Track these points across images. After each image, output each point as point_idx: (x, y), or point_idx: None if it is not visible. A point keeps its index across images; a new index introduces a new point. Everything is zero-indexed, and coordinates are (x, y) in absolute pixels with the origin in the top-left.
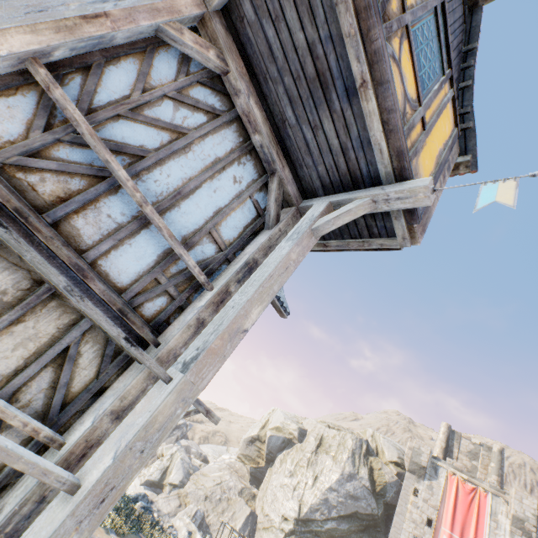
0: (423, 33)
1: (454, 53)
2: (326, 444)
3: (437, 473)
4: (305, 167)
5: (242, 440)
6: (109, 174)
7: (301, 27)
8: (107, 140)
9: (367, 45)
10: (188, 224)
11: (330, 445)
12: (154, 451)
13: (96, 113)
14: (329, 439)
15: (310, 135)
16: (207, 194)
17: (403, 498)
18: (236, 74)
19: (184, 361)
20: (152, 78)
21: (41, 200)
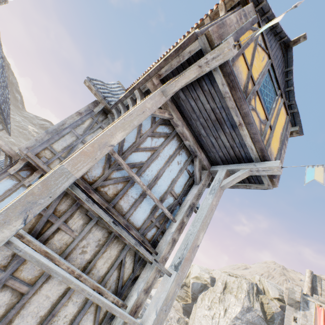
0: (264, 85)
1: (280, 76)
2: (229, 287)
3: (308, 306)
4: (212, 152)
5: None
6: (131, 178)
7: (208, 102)
8: (128, 164)
9: (240, 110)
10: (161, 190)
11: (232, 287)
12: (169, 310)
13: (124, 154)
14: (230, 283)
15: (214, 140)
16: (167, 174)
17: (286, 324)
18: (177, 119)
19: (174, 264)
20: (142, 130)
21: (109, 197)
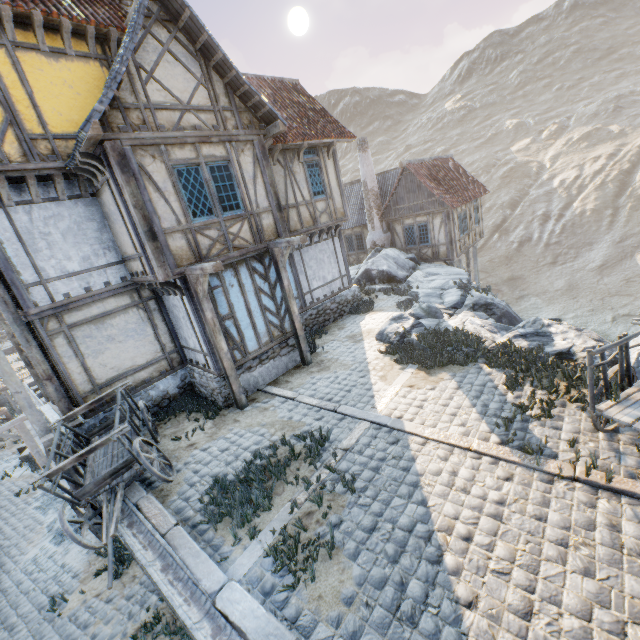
0: None
1: None
2: None
3: None
4: None
5: None
6: None
7: None
8: None
9: None
10: None
11: None
12: None
13: None
14: None
15: None
16: None
17: None
18: None
19: None
20: None
21: None
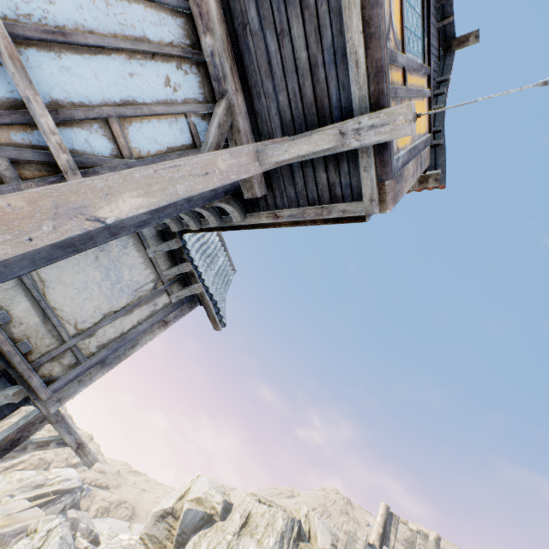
0: None
1: None
2: (253, 523)
3: None
4: (264, 97)
5: (151, 514)
6: None
7: None
8: None
9: None
10: (70, 88)
11: (258, 524)
12: None
13: None
14: (257, 517)
15: (274, 46)
16: (116, 70)
17: None
18: None
19: None
20: None
21: None
